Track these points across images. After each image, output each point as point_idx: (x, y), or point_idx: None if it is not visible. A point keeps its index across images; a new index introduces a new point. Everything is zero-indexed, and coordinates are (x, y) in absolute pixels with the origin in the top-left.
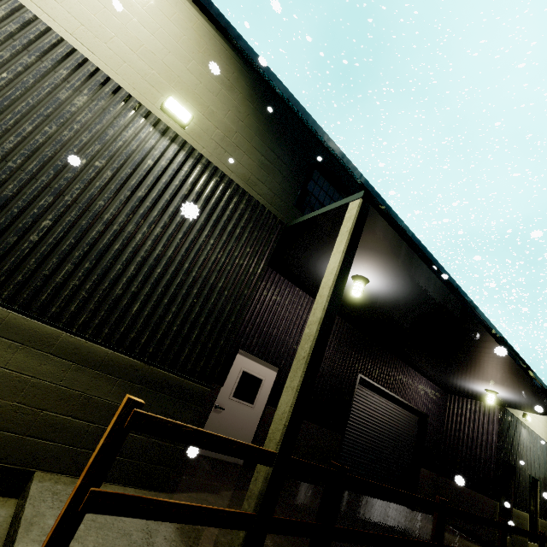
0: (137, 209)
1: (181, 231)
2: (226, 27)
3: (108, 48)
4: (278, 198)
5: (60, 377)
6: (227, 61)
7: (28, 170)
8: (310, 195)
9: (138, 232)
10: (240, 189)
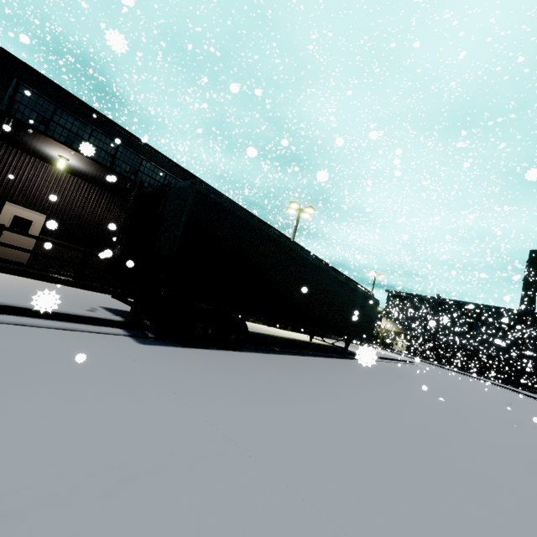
0: None
1: None
2: None
3: None
4: None
5: None
6: None
7: None
8: (19, 103)
9: None
10: None
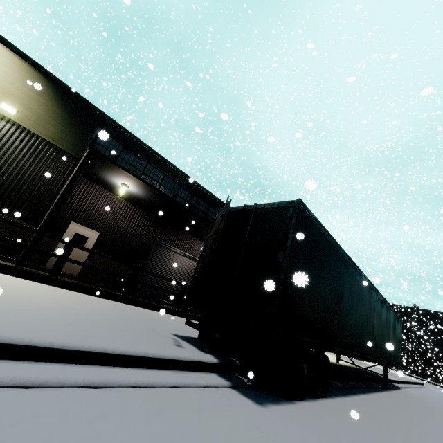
0: None
1: (15, 161)
2: (36, 65)
3: None
4: (74, 147)
5: None
6: (39, 81)
7: None
8: (98, 144)
9: None
10: (49, 143)
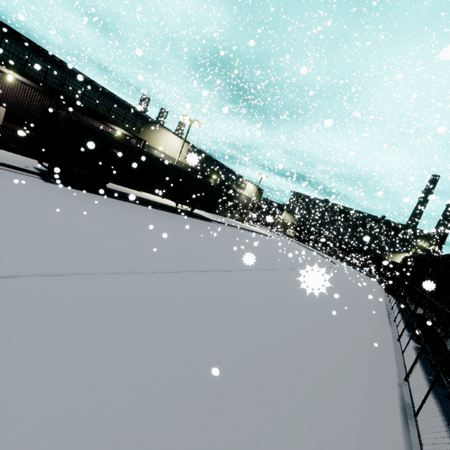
0: None
1: None
2: None
3: None
4: None
5: None
6: None
7: None
8: None
9: None
10: None
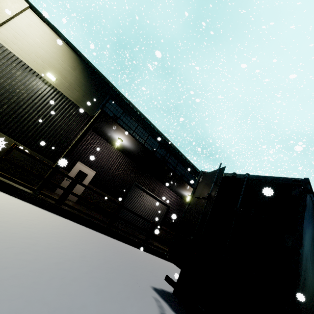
0: (34, 106)
1: (49, 114)
2: (74, 49)
3: (29, 57)
4: (89, 108)
5: (5, 148)
6: (74, 60)
7: (1, 92)
8: (106, 108)
9: (33, 113)
10: (74, 103)
